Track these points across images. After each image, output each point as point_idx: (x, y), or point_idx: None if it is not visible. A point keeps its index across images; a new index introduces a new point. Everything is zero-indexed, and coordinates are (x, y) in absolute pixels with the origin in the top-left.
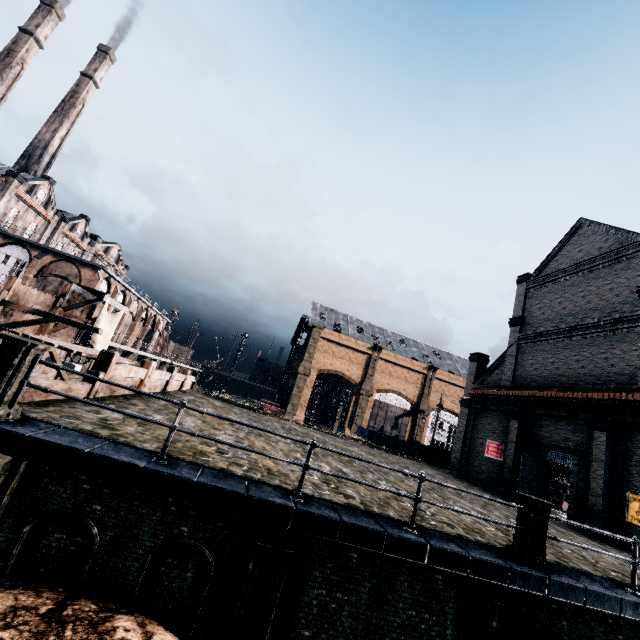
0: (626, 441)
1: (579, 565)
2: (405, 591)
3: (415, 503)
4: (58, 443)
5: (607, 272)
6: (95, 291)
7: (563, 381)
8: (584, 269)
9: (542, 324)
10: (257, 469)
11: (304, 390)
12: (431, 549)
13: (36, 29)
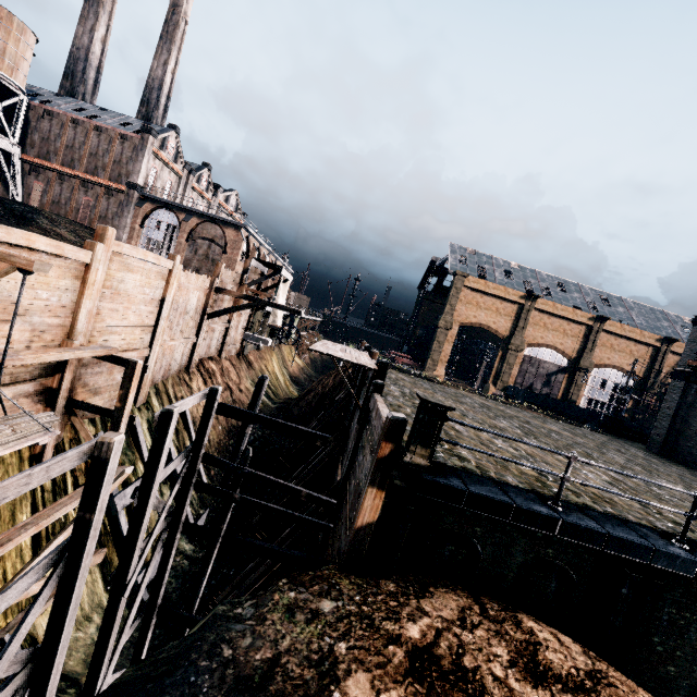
0: None
1: None
2: None
3: None
4: (493, 497)
5: None
6: (271, 264)
7: None
8: None
9: None
10: (592, 497)
11: (444, 345)
12: None
13: None
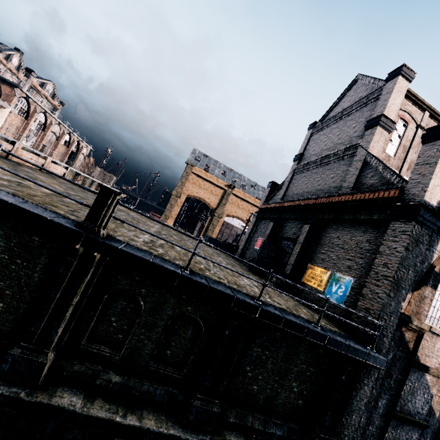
0: (321, 232)
1: (175, 261)
2: (1, 241)
3: None
4: None
5: (357, 114)
6: None
7: (306, 195)
8: (345, 114)
9: (310, 158)
10: None
11: (175, 207)
12: None
13: None
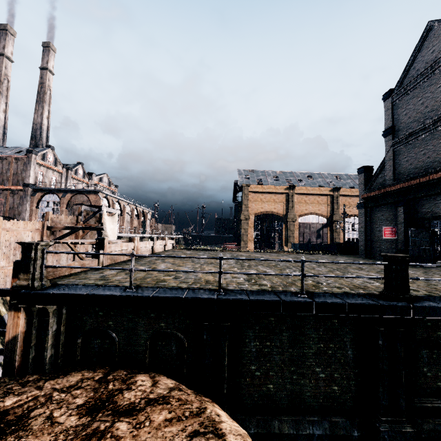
0: None
1: None
2: (312, 333)
3: (301, 278)
4: (68, 293)
5: None
6: (96, 206)
7: (435, 166)
8: (439, 66)
9: (410, 126)
10: (198, 282)
11: (248, 230)
12: (316, 304)
13: (4, 50)
